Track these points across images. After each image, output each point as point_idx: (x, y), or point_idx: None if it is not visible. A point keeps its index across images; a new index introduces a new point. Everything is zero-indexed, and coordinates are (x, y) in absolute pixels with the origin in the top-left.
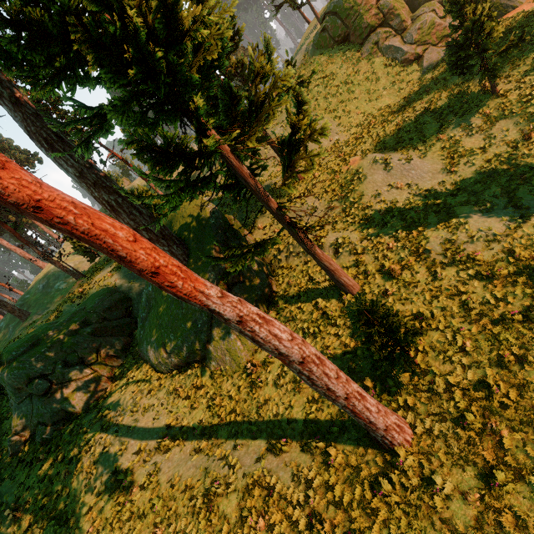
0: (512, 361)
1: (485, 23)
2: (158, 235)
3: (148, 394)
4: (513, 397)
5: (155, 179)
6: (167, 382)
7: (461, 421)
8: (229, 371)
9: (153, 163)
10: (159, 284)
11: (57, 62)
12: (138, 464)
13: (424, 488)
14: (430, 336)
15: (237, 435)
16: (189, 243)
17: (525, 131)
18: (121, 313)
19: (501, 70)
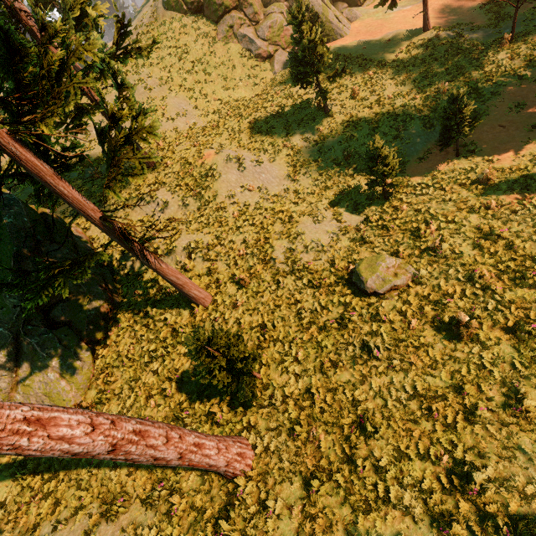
0: (330, 367)
1: (318, 46)
2: None
3: None
4: (329, 401)
5: None
6: None
7: (292, 433)
8: None
9: None
10: None
11: None
12: None
13: (260, 513)
14: (273, 348)
15: (60, 508)
16: None
17: (345, 153)
18: None
19: (331, 92)
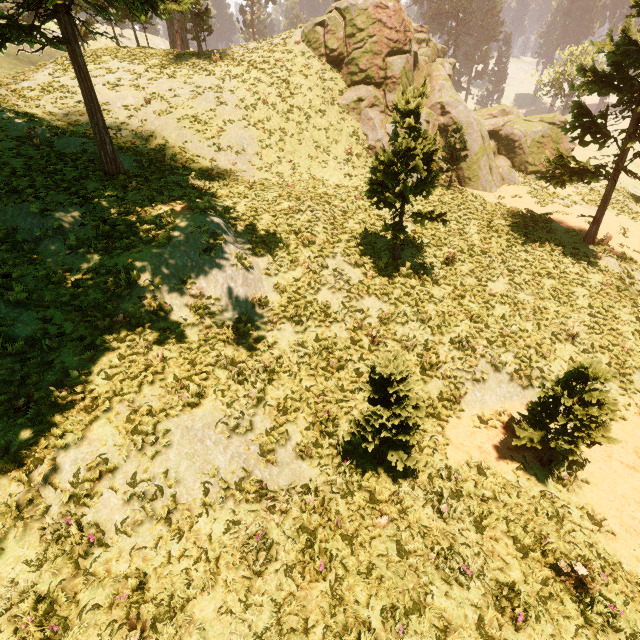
0: None
1: (416, 159)
2: None
3: None
4: None
5: None
6: None
7: None
8: None
9: None
10: None
11: None
12: None
13: None
14: None
15: None
16: None
17: (374, 332)
18: None
19: (422, 237)
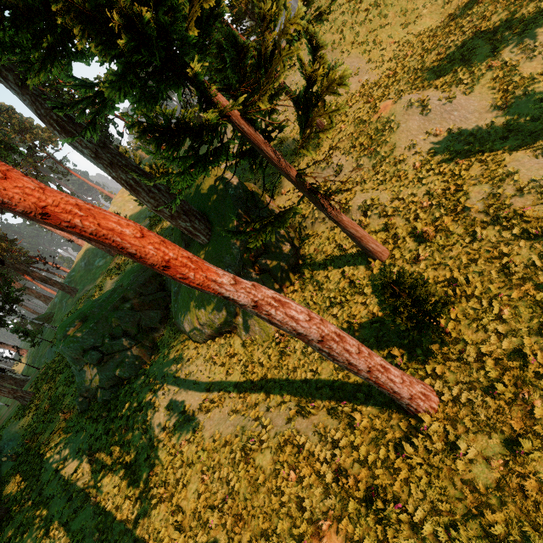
0: None
1: None
2: (179, 211)
3: (187, 361)
4: None
5: (165, 158)
6: (203, 351)
7: (491, 391)
8: (259, 340)
9: (157, 145)
10: (172, 276)
11: (44, 43)
12: (184, 422)
13: (447, 452)
14: (464, 304)
15: (269, 398)
16: (211, 216)
17: None
18: (155, 288)
19: None
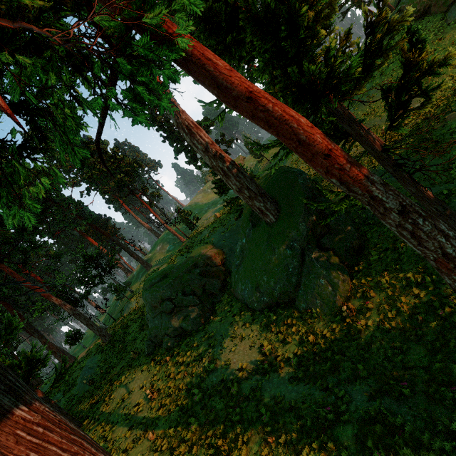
0: None
1: None
2: (256, 193)
3: (243, 325)
4: None
5: None
6: (259, 318)
7: None
8: (320, 314)
9: (292, 99)
10: (328, 167)
11: (227, 38)
12: (242, 379)
13: None
14: None
15: (338, 371)
16: (280, 201)
17: None
18: (218, 262)
19: None
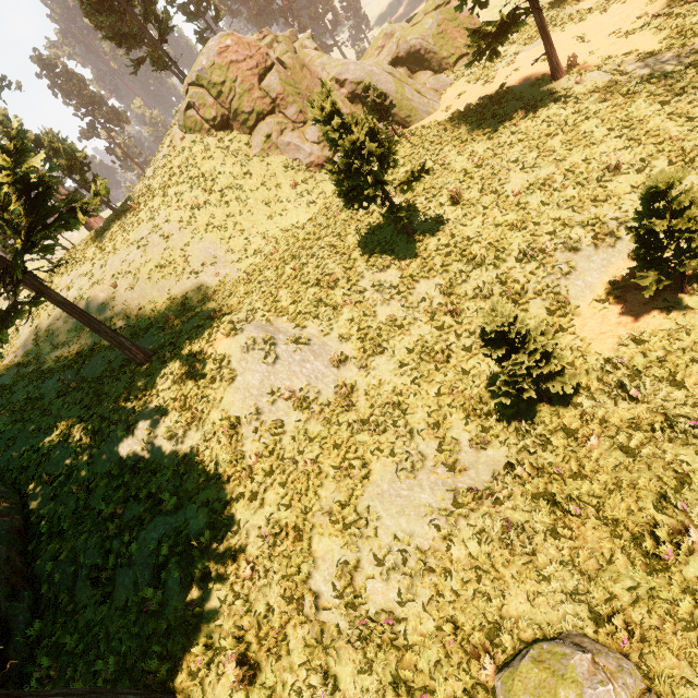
0: None
1: (366, 146)
2: None
3: None
4: None
5: None
6: None
7: None
8: None
9: None
10: None
11: None
12: None
13: None
14: None
15: None
16: None
17: (449, 307)
18: None
19: (416, 199)
